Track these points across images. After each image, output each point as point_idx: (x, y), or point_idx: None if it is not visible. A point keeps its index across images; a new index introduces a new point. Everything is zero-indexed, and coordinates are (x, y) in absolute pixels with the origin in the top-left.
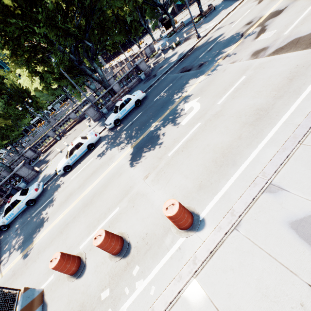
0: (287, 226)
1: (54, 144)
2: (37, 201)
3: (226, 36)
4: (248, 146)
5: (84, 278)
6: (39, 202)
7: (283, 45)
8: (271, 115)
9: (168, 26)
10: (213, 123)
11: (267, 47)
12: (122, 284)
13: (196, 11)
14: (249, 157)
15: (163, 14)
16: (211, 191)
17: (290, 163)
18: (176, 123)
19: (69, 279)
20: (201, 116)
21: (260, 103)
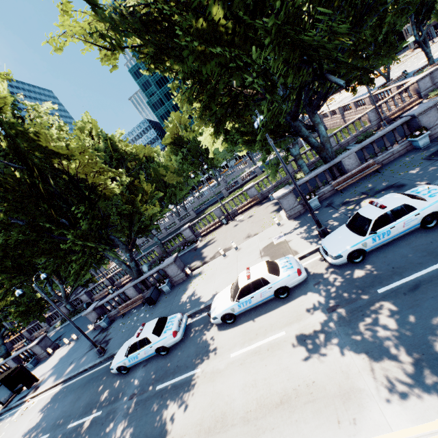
0: None
1: (217, 228)
2: (171, 351)
3: None
4: None
5: None
6: (172, 357)
7: None
8: None
9: None
10: None
11: None
12: None
13: None
14: None
15: None
16: None
17: None
18: None
19: None
20: None
21: None
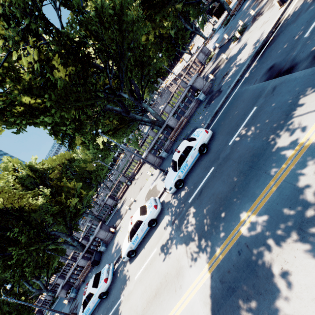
0: None
1: (127, 189)
2: (109, 292)
3: None
4: None
5: None
6: (110, 297)
7: None
8: None
9: (219, 14)
10: None
11: None
12: None
13: None
14: None
15: (211, 3)
16: None
17: None
18: None
19: None
20: None
21: None
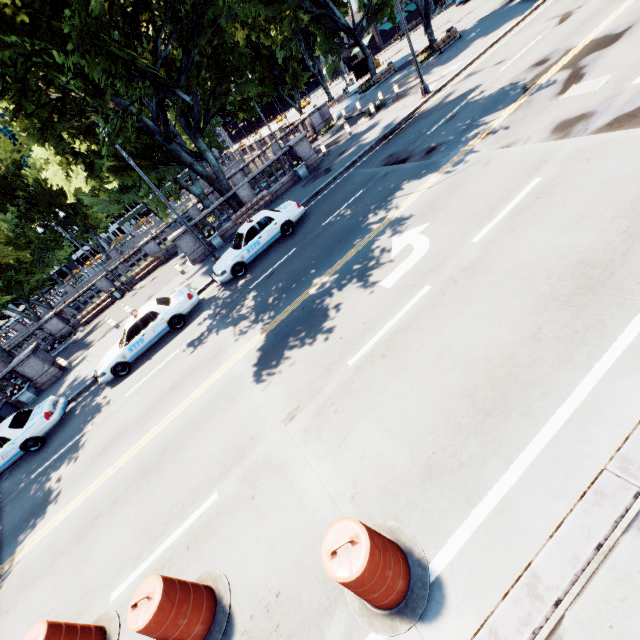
0: None
1: (109, 307)
2: (48, 441)
3: (487, 90)
4: (562, 365)
5: None
6: (51, 444)
7: (634, 108)
8: (624, 281)
9: (361, 73)
10: (463, 289)
11: (591, 112)
12: None
13: (419, 43)
14: (567, 397)
15: (352, 46)
16: (462, 488)
17: None
18: (370, 282)
19: None
20: (432, 270)
21: (586, 247)
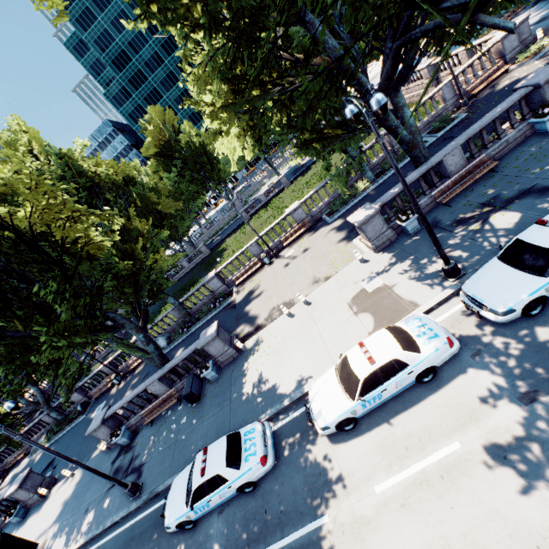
0: None
1: (258, 271)
2: (259, 484)
3: None
4: None
5: None
6: (266, 496)
7: None
8: None
9: None
10: None
11: None
12: None
13: None
14: None
15: None
16: None
17: None
18: None
19: None
20: None
21: None
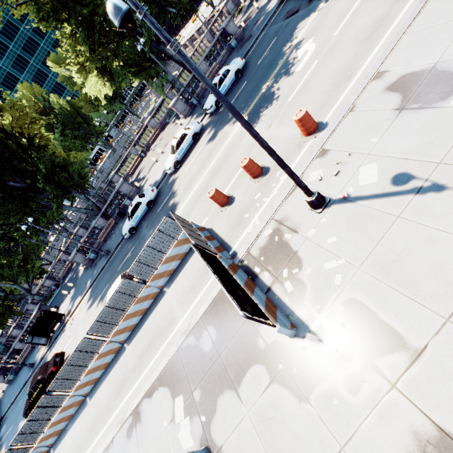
0: (385, 90)
1: (140, 163)
2: (155, 203)
3: None
4: (363, 59)
5: (236, 202)
6: (158, 202)
7: None
8: (386, 23)
9: None
10: (330, 55)
11: None
12: (269, 185)
13: None
14: (363, 66)
15: None
16: (331, 104)
17: (394, 52)
18: (290, 73)
19: (223, 209)
20: (317, 55)
21: (377, 17)
